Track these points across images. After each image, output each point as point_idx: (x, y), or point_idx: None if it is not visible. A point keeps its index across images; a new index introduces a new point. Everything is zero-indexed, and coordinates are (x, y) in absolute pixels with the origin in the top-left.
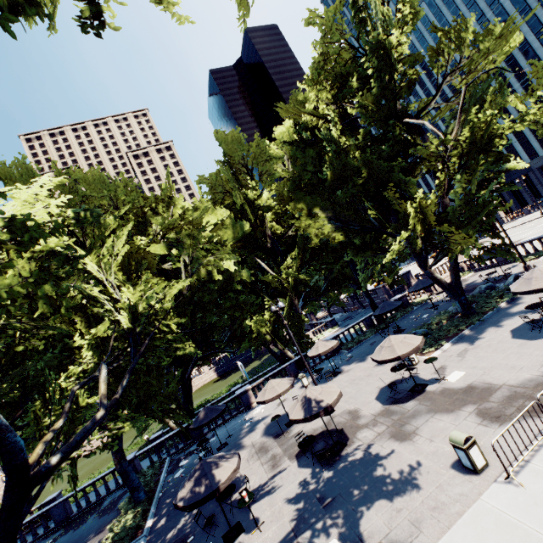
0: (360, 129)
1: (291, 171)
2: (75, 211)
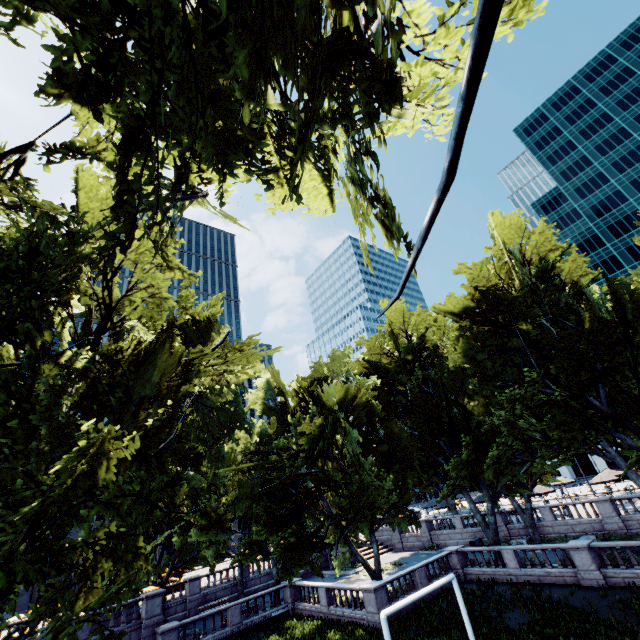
0: None
1: None
2: None
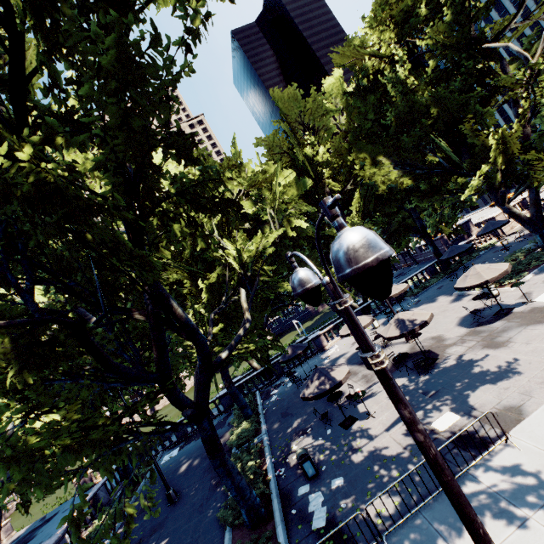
0: (425, 65)
1: (346, 124)
2: (199, 169)
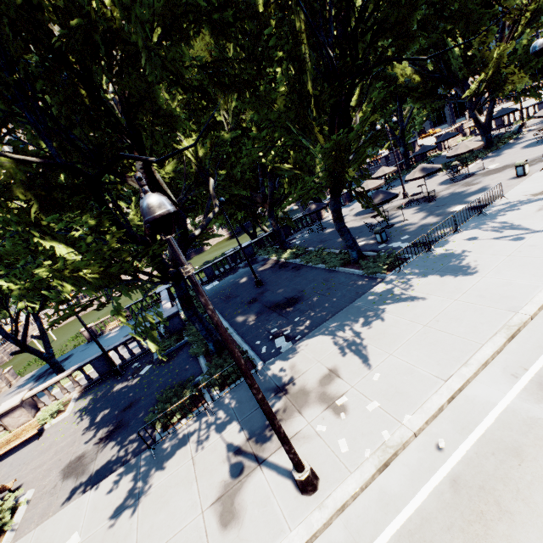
0: None
1: None
2: None
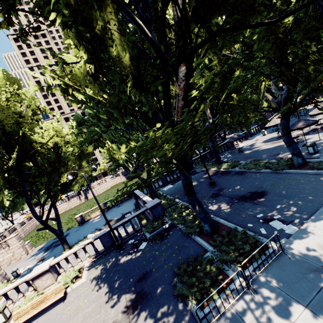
0: None
1: None
2: None
